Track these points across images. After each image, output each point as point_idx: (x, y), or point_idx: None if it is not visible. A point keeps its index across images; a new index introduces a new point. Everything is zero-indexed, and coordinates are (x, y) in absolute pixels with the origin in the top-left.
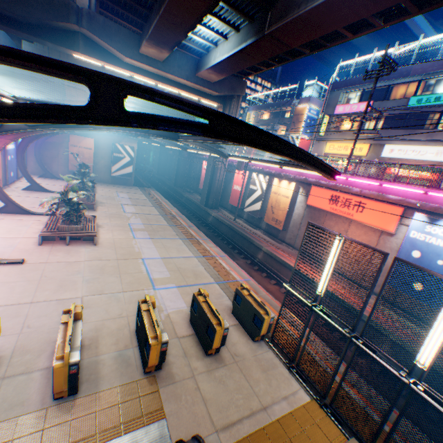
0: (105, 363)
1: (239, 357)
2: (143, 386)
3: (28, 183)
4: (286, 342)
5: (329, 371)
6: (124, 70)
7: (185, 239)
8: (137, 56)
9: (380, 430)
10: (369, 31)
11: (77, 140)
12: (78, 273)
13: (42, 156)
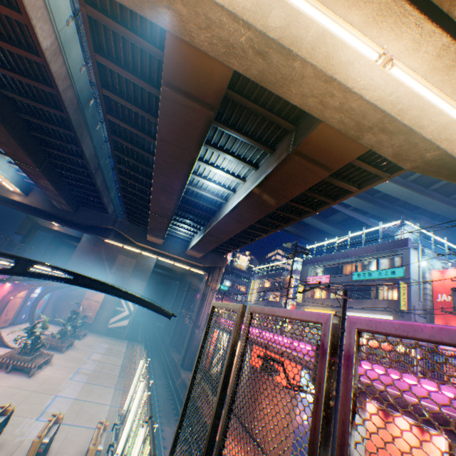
0: None
1: None
2: None
3: None
4: None
5: None
6: (135, 248)
7: (119, 389)
8: (145, 241)
9: None
10: (271, 232)
11: (91, 294)
12: None
13: (60, 304)
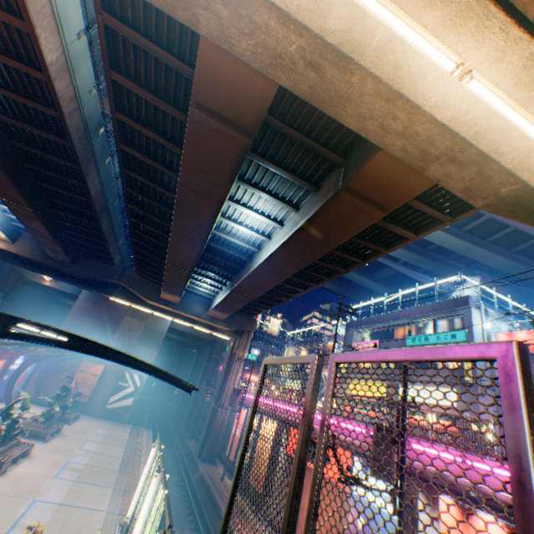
0: None
1: None
2: None
3: None
4: None
5: None
6: (146, 307)
7: (119, 488)
8: (158, 298)
9: None
10: (311, 287)
11: (88, 365)
12: None
13: (46, 378)
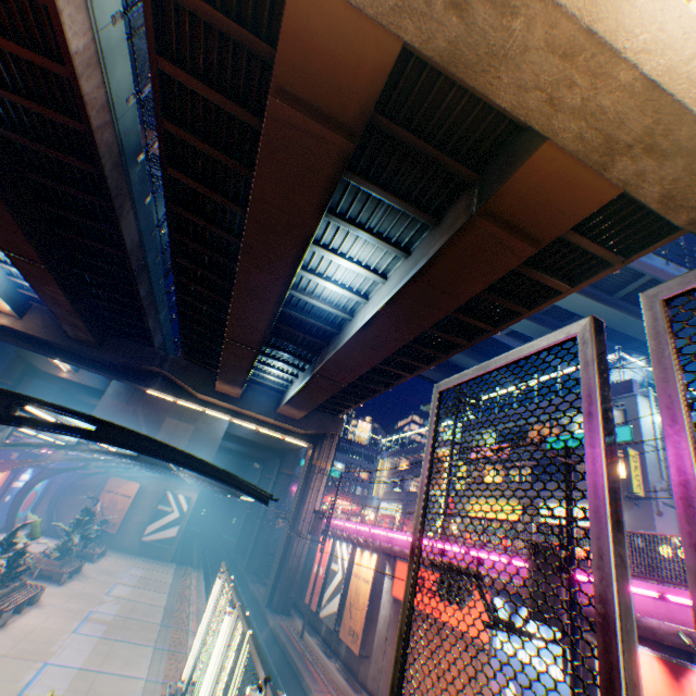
0: None
1: None
2: None
3: None
4: None
5: None
6: (196, 404)
7: (162, 648)
8: (212, 391)
9: None
10: (420, 370)
11: (117, 482)
12: None
13: (62, 501)
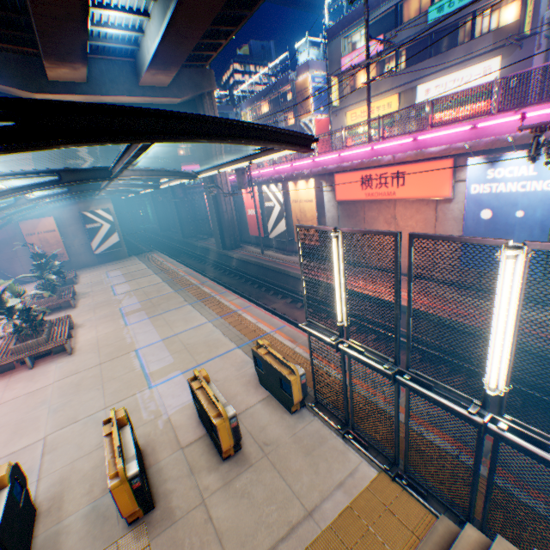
0: (70, 529)
1: (270, 446)
2: (126, 547)
3: None
4: (333, 401)
5: (401, 418)
6: None
7: (196, 303)
8: (48, 86)
9: (474, 495)
10: None
11: (31, 226)
12: (43, 403)
13: None
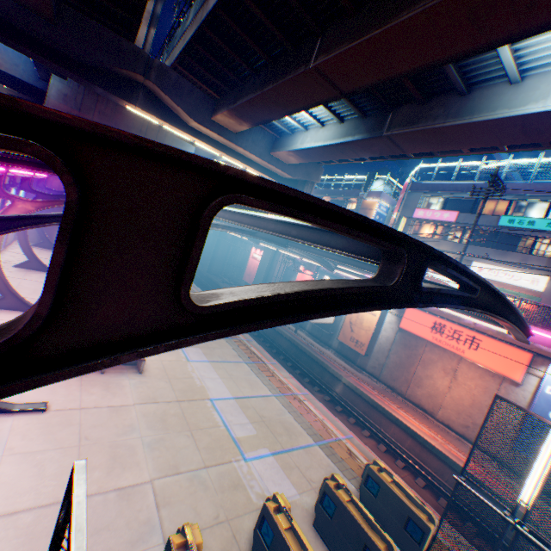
0: None
1: None
2: None
3: (20, 254)
4: None
5: None
6: (186, 134)
7: (251, 363)
8: (208, 122)
9: None
10: (489, 152)
11: None
12: (132, 429)
13: None
